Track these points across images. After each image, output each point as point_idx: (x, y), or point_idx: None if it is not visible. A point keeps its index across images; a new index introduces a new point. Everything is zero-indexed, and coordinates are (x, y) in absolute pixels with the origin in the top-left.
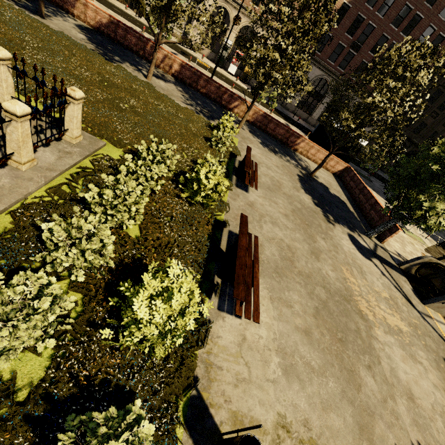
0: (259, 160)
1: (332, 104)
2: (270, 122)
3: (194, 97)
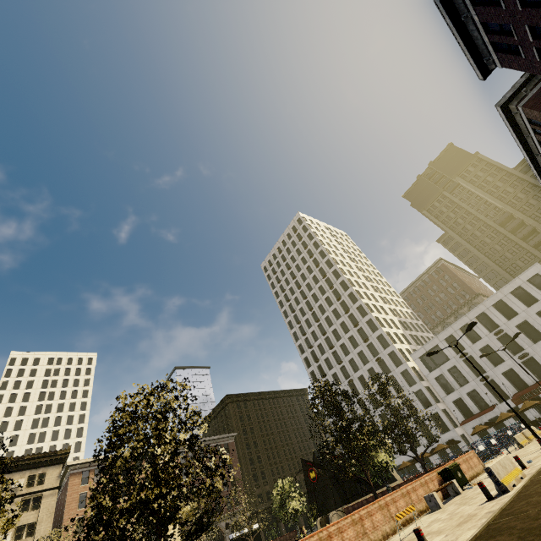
0: None
1: None
2: None
3: None
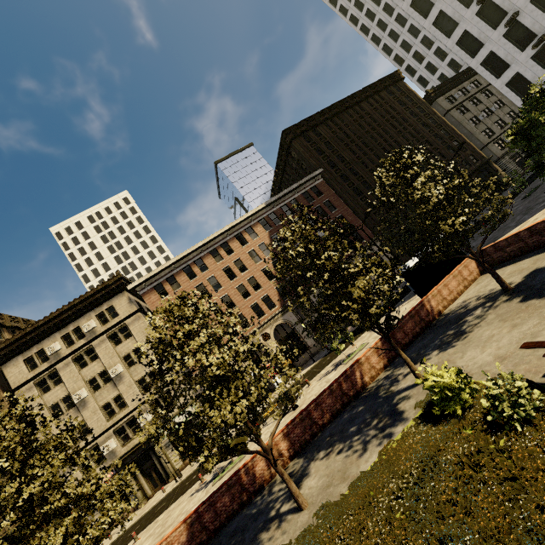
0: (509, 349)
1: None
2: (394, 335)
3: (340, 435)
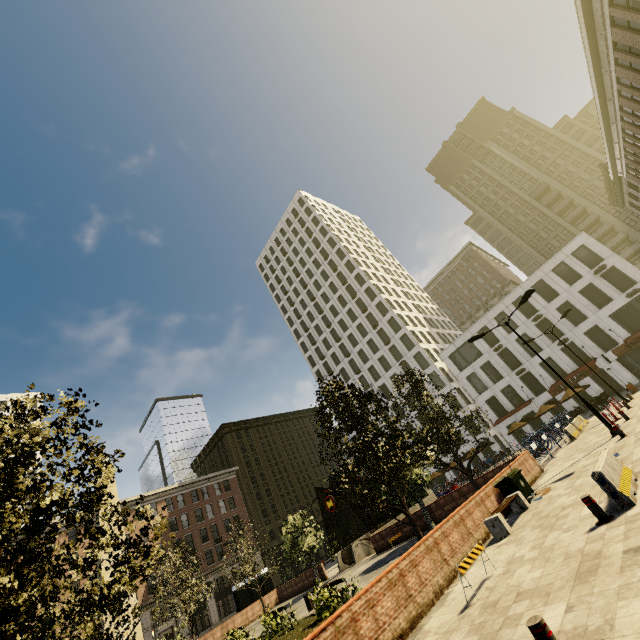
0: None
1: (217, 594)
2: (206, 639)
3: None
